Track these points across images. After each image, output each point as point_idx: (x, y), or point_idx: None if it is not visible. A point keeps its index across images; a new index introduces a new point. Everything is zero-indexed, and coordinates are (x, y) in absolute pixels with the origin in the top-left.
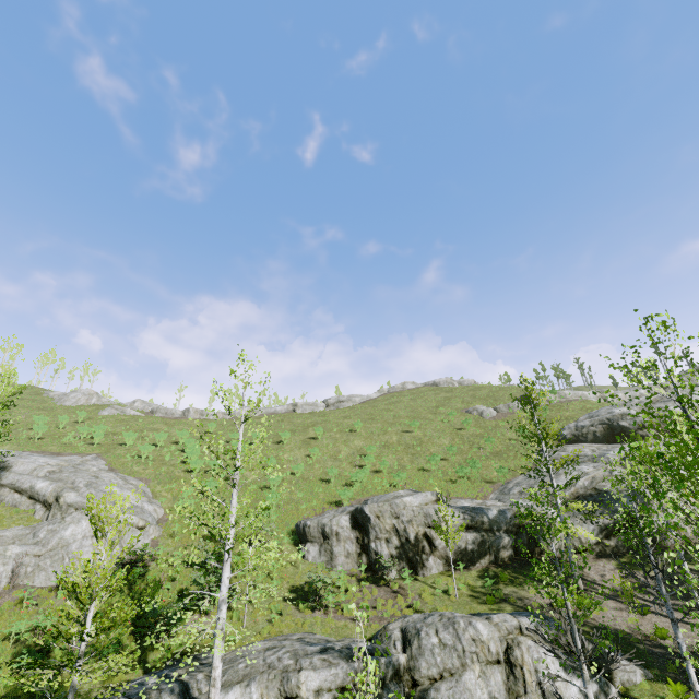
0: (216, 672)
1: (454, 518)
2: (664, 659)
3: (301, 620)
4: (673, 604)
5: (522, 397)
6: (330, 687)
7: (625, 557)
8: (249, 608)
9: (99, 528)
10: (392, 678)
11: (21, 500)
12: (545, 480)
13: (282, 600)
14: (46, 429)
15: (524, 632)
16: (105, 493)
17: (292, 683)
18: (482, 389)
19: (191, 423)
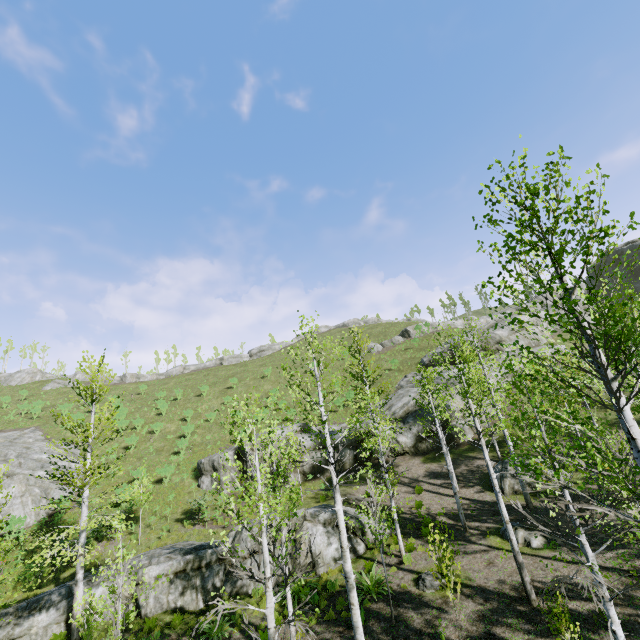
0: (79, 575)
1: (309, 442)
2: (411, 521)
3: (184, 533)
4: (444, 483)
5: (403, 331)
6: (167, 573)
7: (431, 454)
8: (147, 531)
9: None
10: (217, 561)
11: None
12: (393, 402)
13: (174, 521)
14: None
15: (307, 519)
16: (33, 460)
17: (139, 575)
18: (378, 326)
19: (128, 387)
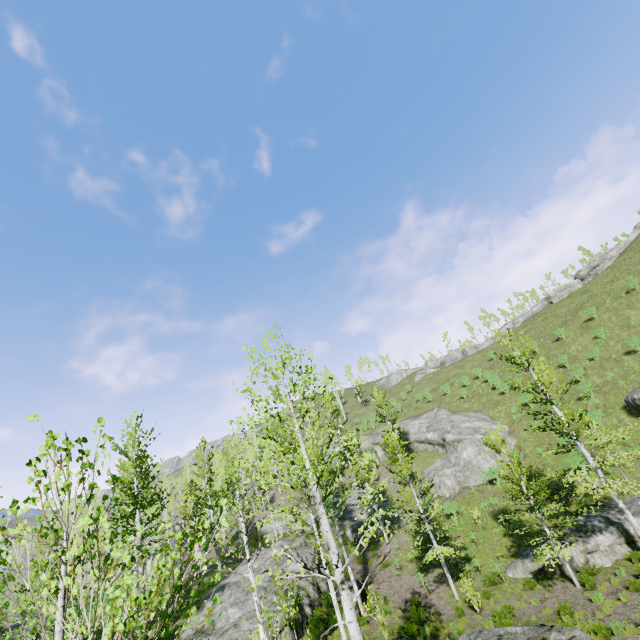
0: (620, 505)
1: None
2: None
3: None
4: None
5: None
6: None
7: None
8: (624, 471)
9: (497, 449)
10: None
11: (426, 447)
12: None
13: None
14: (400, 405)
15: None
16: (464, 428)
17: None
18: None
19: (473, 358)
